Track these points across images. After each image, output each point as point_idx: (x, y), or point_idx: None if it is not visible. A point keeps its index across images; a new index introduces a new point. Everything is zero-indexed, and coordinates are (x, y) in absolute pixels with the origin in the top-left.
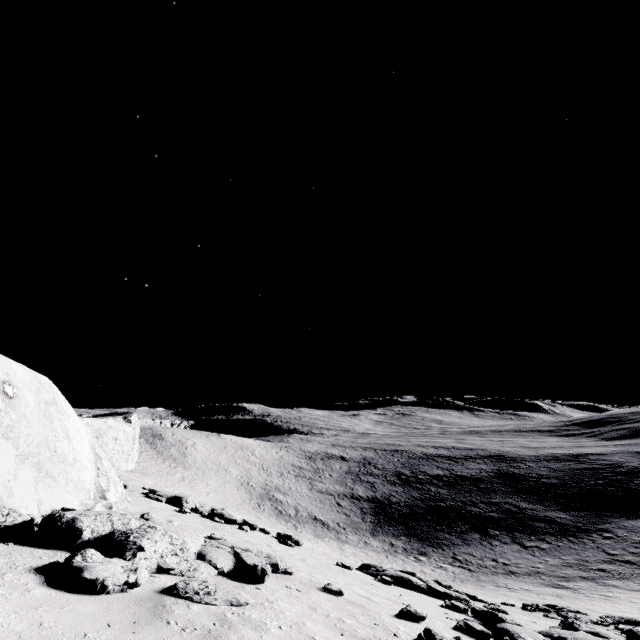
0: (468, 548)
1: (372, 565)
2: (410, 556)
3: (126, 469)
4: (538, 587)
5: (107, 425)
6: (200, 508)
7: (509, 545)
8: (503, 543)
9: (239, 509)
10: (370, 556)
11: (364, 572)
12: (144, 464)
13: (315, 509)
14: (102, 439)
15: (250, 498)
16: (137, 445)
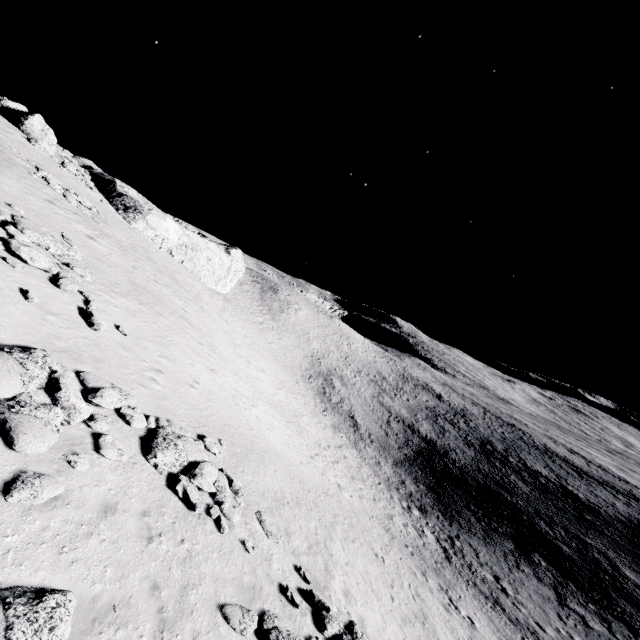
0: (482, 545)
1: (30, 349)
2: (405, 501)
3: (214, 289)
4: (496, 638)
5: (206, 245)
6: (56, 255)
7: (541, 584)
8: (536, 577)
9: (286, 367)
10: (359, 470)
11: (3, 344)
12: (239, 298)
13: (360, 411)
14: (196, 253)
15: (308, 368)
16: (233, 277)
